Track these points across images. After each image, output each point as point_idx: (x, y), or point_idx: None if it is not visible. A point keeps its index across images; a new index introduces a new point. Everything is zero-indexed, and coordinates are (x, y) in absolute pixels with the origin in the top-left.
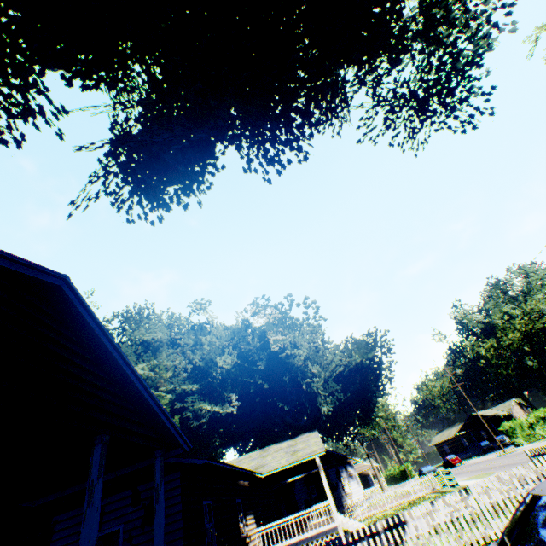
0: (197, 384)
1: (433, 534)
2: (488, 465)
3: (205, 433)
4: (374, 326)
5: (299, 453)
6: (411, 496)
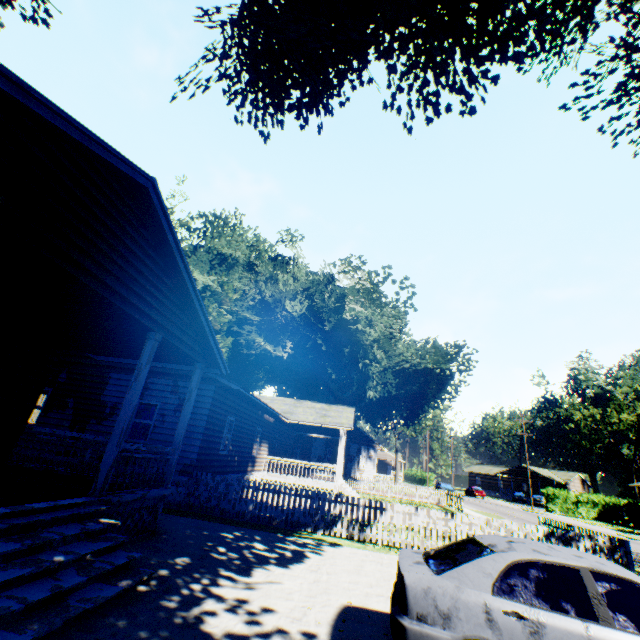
0: (259, 317)
1: (403, 528)
2: (506, 511)
3: (252, 363)
4: (464, 340)
5: (328, 419)
6: (415, 498)
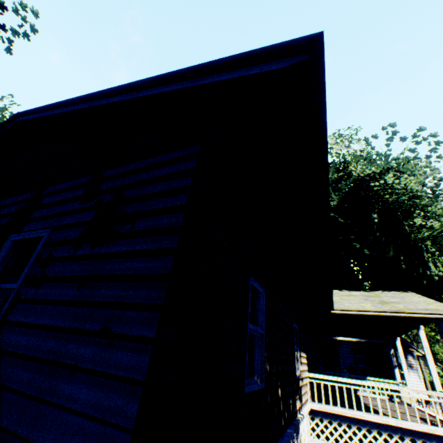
0: None
1: None
2: None
3: None
4: None
5: (398, 305)
6: None
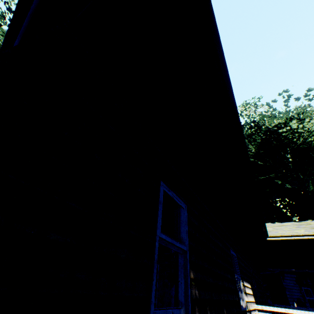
0: None
1: None
2: None
3: None
4: None
5: None
6: None
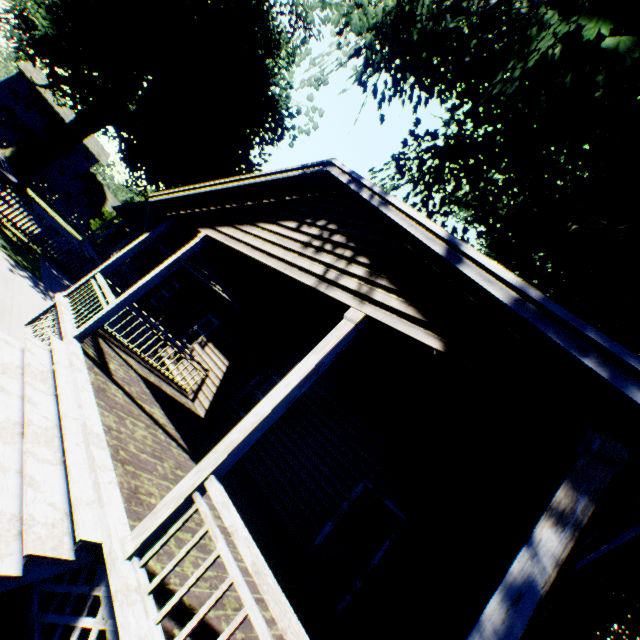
0: None
1: None
2: None
3: None
4: None
5: None
6: None
